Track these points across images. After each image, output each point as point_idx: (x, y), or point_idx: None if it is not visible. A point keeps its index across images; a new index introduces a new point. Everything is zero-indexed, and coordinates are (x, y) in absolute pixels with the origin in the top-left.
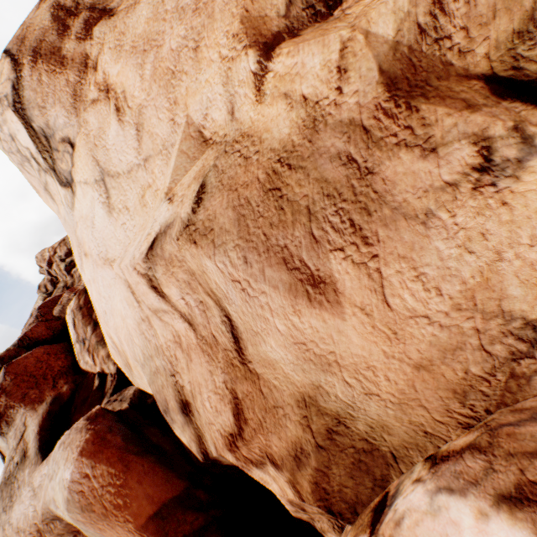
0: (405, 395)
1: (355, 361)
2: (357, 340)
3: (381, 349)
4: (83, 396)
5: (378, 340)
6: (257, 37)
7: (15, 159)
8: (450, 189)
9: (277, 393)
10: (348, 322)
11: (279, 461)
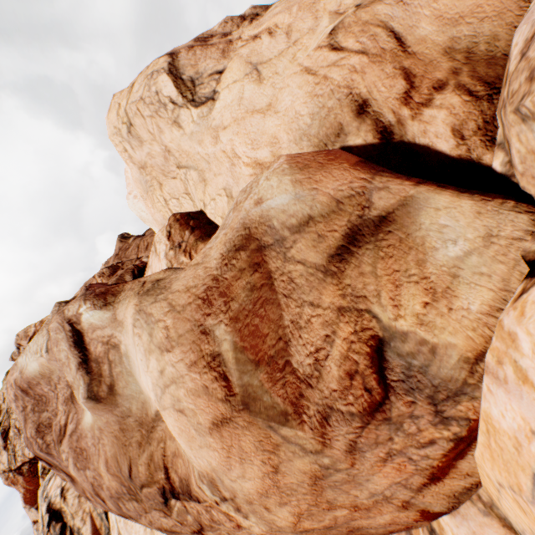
0: (499, 9)
1: (469, 9)
2: None
3: None
4: None
5: None
6: None
7: (152, 108)
8: None
9: (429, 57)
10: None
11: (444, 79)
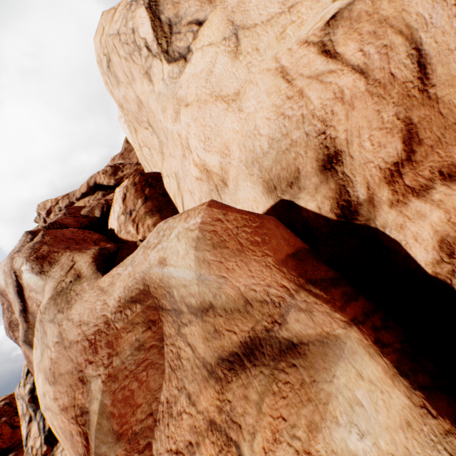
0: None
1: None
2: None
3: None
4: (127, 252)
5: None
6: None
7: (127, 49)
8: None
9: None
10: None
11: None
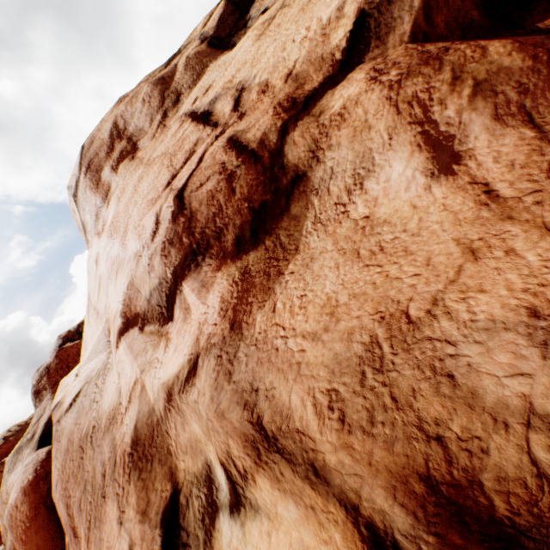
0: None
1: None
2: None
3: None
4: None
5: None
6: (128, 308)
7: (77, 223)
8: None
9: None
10: None
11: None
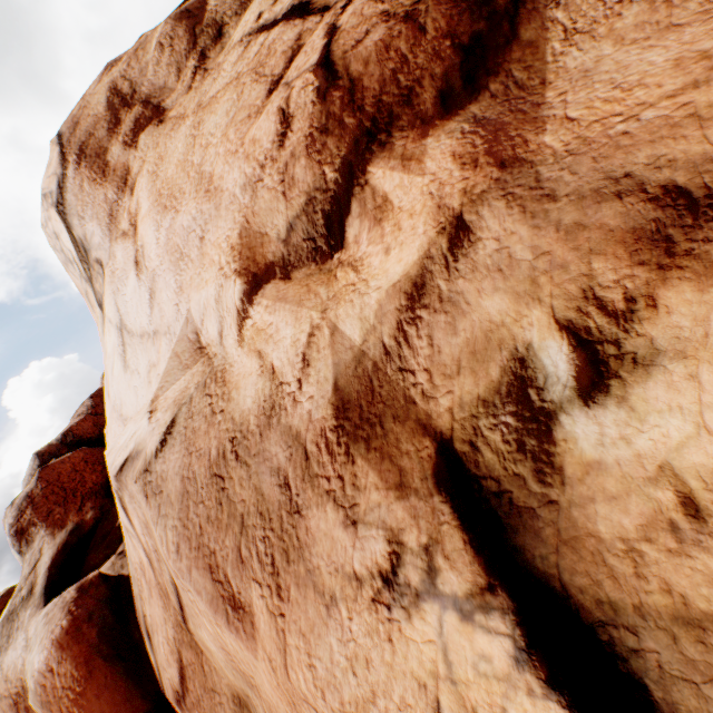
0: None
1: (269, 700)
2: (267, 684)
3: (285, 708)
4: (105, 530)
5: (283, 698)
6: (250, 262)
7: (60, 256)
8: (356, 583)
9: (216, 677)
10: (260, 663)
11: None
